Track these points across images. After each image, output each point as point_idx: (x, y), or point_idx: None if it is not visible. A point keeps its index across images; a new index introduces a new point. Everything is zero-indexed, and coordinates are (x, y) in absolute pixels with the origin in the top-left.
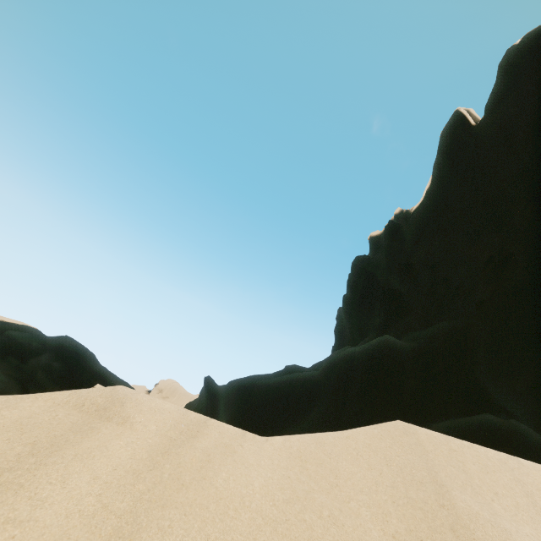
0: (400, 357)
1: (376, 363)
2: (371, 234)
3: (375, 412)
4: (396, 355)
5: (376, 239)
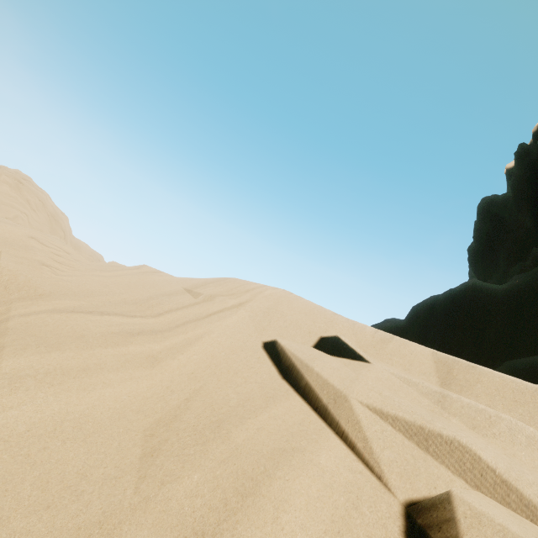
0: (485, 301)
1: (456, 308)
2: (506, 166)
3: (450, 352)
4: (480, 298)
5: (513, 171)
